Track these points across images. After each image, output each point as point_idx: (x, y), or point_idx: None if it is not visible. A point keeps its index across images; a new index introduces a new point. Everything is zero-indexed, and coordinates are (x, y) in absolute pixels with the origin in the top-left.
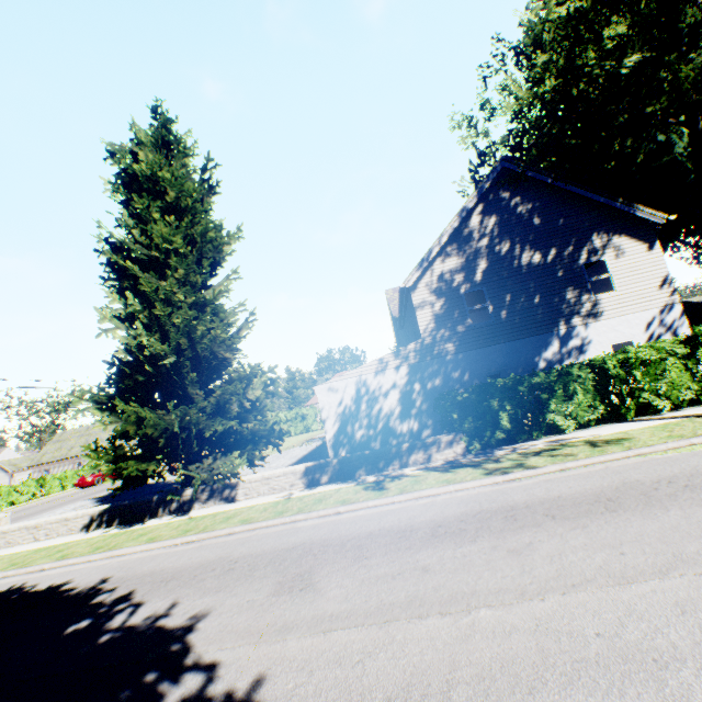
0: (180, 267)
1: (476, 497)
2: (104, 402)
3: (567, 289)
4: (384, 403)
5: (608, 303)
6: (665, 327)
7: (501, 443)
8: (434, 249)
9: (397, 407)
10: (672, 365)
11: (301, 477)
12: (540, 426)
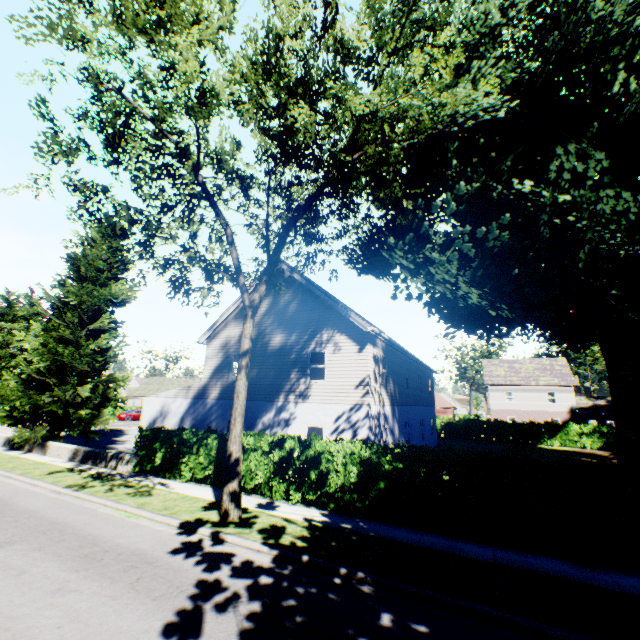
0: (68, 312)
1: (26, 492)
2: (20, 379)
3: (294, 369)
4: (171, 421)
5: (317, 389)
6: (350, 423)
7: (156, 473)
8: (222, 319)
9: (176, 426)
10: (256, 457)
11: (70, 453)
12: (173, 470)
